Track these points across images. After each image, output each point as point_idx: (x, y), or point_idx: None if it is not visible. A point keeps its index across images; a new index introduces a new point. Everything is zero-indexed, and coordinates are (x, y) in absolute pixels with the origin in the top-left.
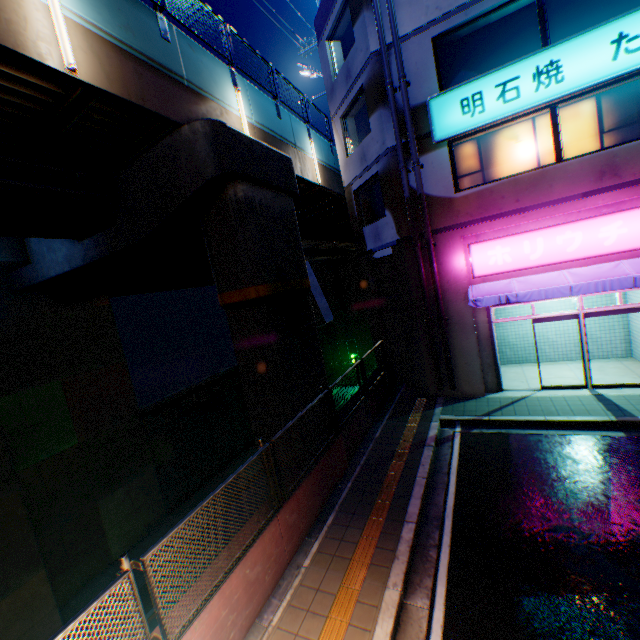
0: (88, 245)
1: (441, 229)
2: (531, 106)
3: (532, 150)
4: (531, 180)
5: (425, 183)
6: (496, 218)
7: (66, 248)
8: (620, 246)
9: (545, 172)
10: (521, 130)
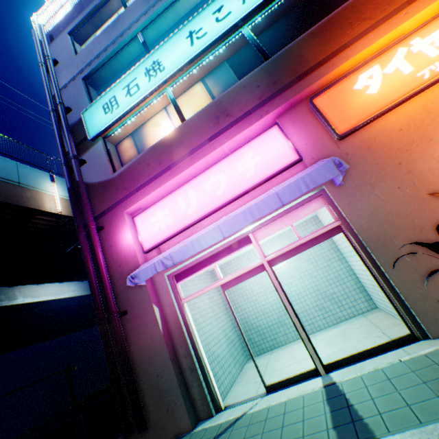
0: None
1: (107, 210)
2: (149, 91)
3: (173, 127)
4: (166, 142)
5: (90, 174)
6: (148, 184)
7: None
8: (262, 173)
9: (175, 133)
10: (162, 117)
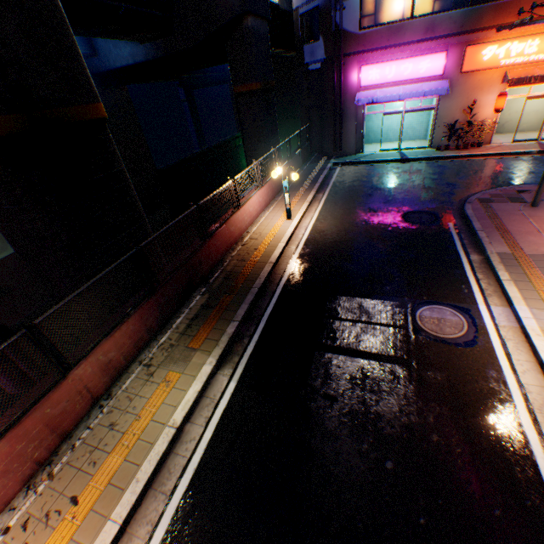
0: (149, 47)
1: (348, 55)
2: None
3: (402, 7)
4: (397, 29)
5: (344, 21)
6: (376, 51)
7: (130, 48)
8: (426, 75)
9: (404, 25)
10: None
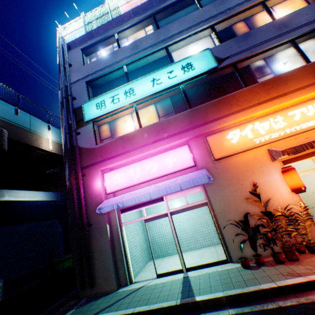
0: None
1: (89, 165)
2: (125, 104)
3: (134, 125)
4: (129, 136)
5: (81, 141)
6: (115, 157)
7: None
8: (176, 167)
9: (135, 132)
10: (128, 117)
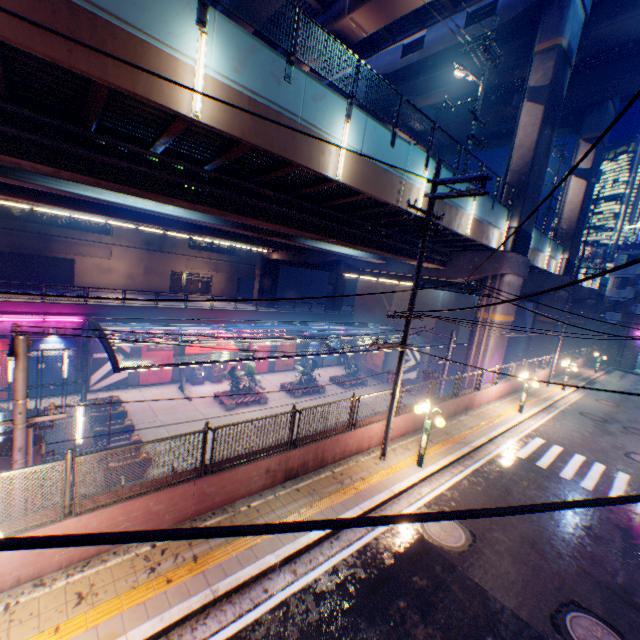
0: None
1: (634, 323)
2: None
3: None
4: None
5: (635, 311)
6: None
7: None
8: None
9: None
10: None
